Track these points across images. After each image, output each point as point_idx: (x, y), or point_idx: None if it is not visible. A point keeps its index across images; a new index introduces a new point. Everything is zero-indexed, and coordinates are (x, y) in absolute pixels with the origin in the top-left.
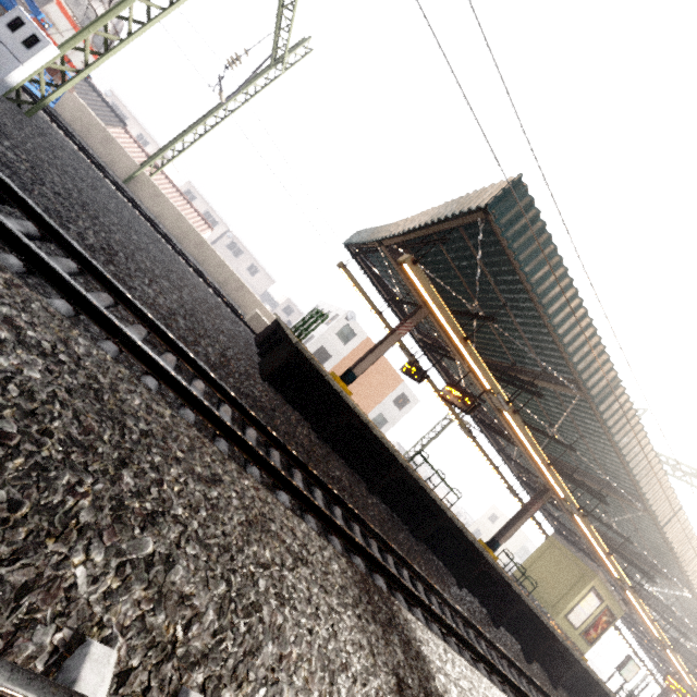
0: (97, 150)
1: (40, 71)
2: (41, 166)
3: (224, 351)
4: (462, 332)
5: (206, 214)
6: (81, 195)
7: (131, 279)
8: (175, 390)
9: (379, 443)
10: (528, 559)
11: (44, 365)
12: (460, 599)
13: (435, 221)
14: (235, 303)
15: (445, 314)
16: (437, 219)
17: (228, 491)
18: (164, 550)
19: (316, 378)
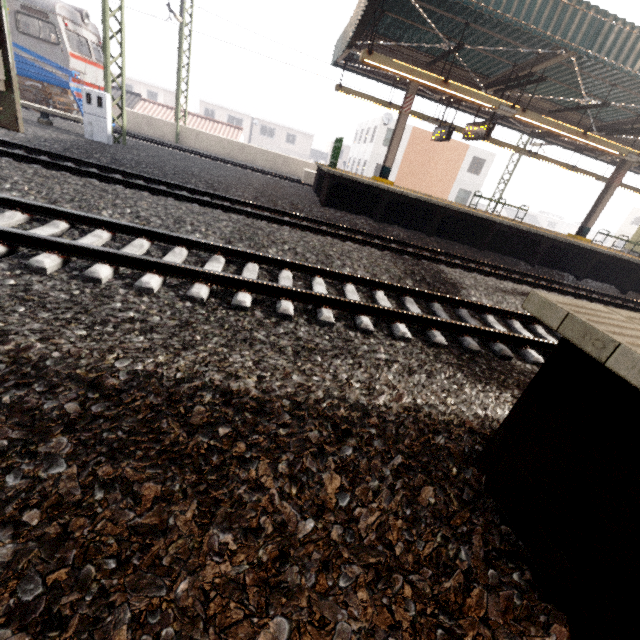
0: (150, 134)
1: (111, 114)
2: (158, 166)
3: (292, 202)
4: (439, 78)
5: (229, 118)
6: (178, 168)
7: (227, 193)
8: (275, 222)
9: (418, 202)
10: (638, 229)
11: (231, 223)
12: (531, 272)
13: (366, 5)
14: (289, 174)
15: (417, 73)
16: (366, 2)
17: (311, 239)
18: (291, 248)
19: (352, 185)
